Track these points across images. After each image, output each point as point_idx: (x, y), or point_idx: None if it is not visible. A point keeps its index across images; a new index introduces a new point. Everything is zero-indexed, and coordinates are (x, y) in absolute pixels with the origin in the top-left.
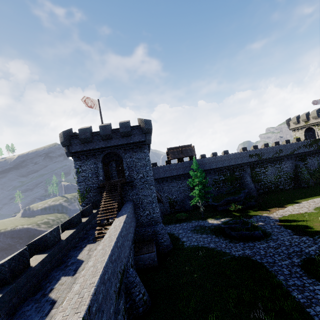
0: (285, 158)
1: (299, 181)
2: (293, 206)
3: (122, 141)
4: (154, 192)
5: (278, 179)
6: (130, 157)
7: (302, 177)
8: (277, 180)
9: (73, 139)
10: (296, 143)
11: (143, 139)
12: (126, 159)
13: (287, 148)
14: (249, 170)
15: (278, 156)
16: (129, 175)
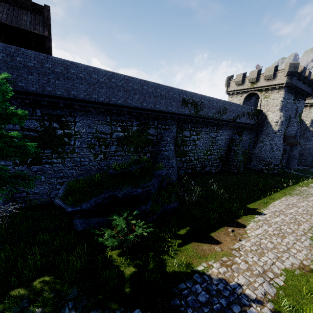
0: (224, 126)
1: (229, 163)
2: (257, 223)
3: None
4: None
5: (208, 156)
6: None
7: (234, 159)
8: (206, 158)
9: None
10: (243, 107)
11: None
12: None
13: (232, 110)
14: (175, 130)
15: (220, 118)
16: None
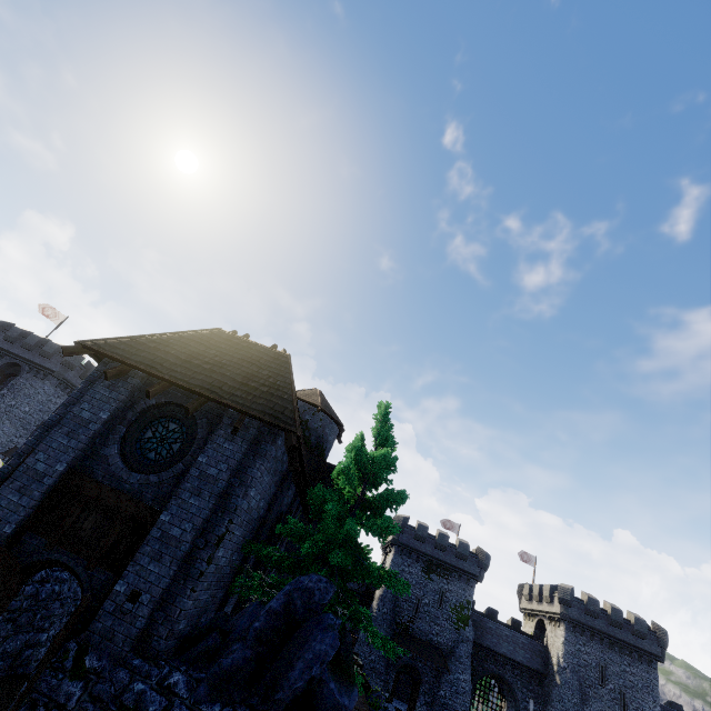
0: None
1: None
2: None
3: (36, 359)
4: (3, 429)
5: None
6: (28, 379)
7: None
8: None
9: (3, 332)
10: None
11: (55, 369)
12: (22, 379)
13: None
14: None
15: None
16: (5, 395)
